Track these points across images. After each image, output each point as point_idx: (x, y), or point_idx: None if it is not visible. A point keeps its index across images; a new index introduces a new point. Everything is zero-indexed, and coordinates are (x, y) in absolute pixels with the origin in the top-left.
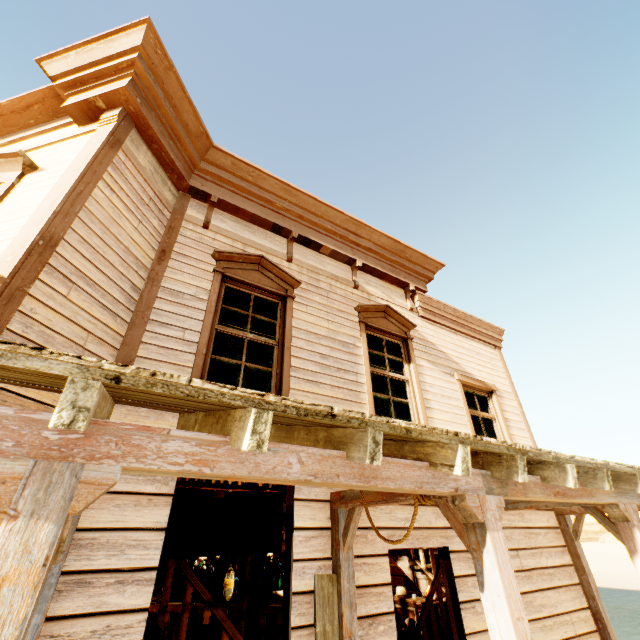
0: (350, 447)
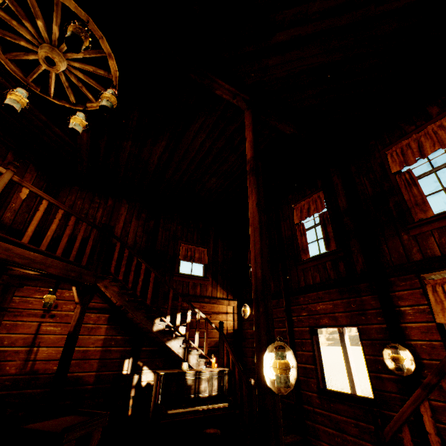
0: None
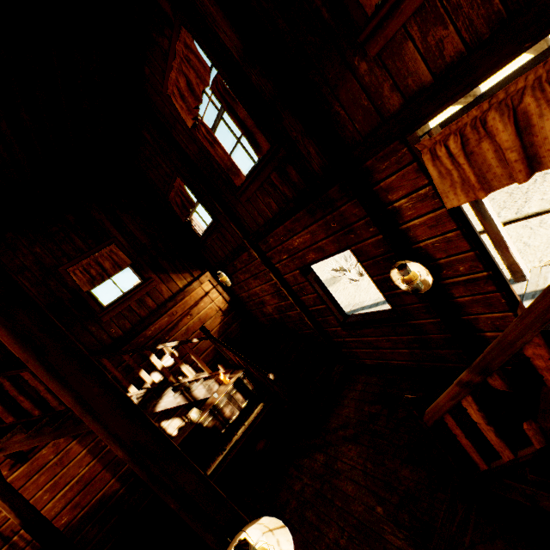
0: (549, 43)
